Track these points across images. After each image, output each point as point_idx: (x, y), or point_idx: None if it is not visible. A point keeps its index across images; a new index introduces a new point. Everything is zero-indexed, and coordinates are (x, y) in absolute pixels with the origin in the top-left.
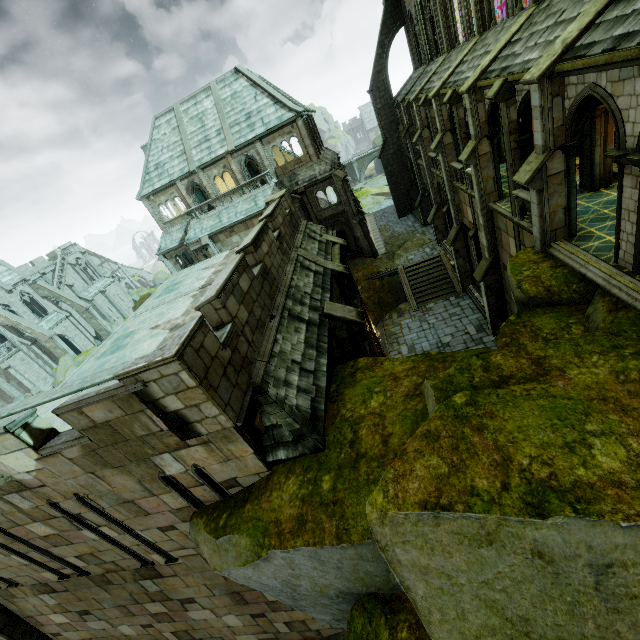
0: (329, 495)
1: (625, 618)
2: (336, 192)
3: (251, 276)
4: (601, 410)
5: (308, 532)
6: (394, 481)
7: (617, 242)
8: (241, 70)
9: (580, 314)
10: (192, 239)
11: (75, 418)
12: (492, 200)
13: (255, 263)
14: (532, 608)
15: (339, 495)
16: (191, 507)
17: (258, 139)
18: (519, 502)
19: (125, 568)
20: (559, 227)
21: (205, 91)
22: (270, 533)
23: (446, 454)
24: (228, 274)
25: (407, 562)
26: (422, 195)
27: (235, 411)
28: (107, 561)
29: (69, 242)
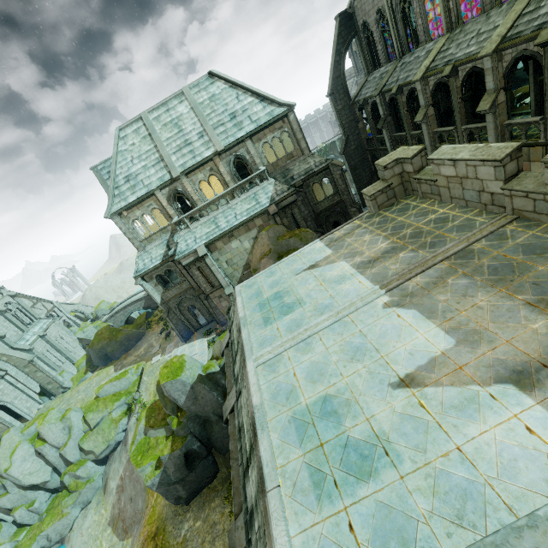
0: None
1: None
2: (332, 182)
3: None
4: None
5: None
6: None
7: None
8: (217, 73)
9: None
10: (184, 251)
11: None
12: None
13: None
14: None
15: None
16: None
17: (248, 137)
18: None
19: None
20: None
21: (177, 97)
22: None
23: None
24: None
25: None
26: None
27: None
28: None
29: None
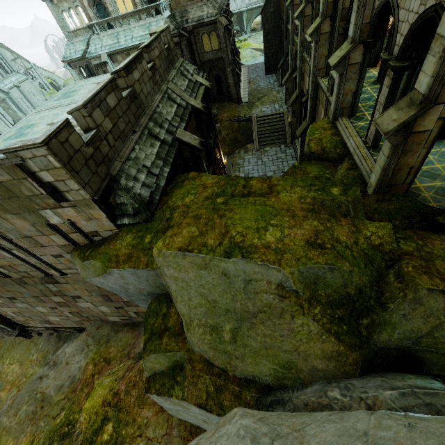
0: (147, 245)
1: (251, 301)
2: (218, 38)
3: (119, 96)
4: (283, 215)
5: (132, 262)
6: (170, 237)
7: (370, 125)
8: None
9: (334, 168)
10: (93, 54)
11: None
12: (321, 75)
13: (126, 86)
14: (218, 296)
15: (152, 245)
16: (71, 245)
17: None
18: (223, 251)
19: (34, 276)
20: (346, 107)
21: None
22: (112, 261)
23: (200, 227)
24: (96, 90)
25: (169, 275)
26: (285, 58)
27: (93, 189)
28: (22, 271)
29: None
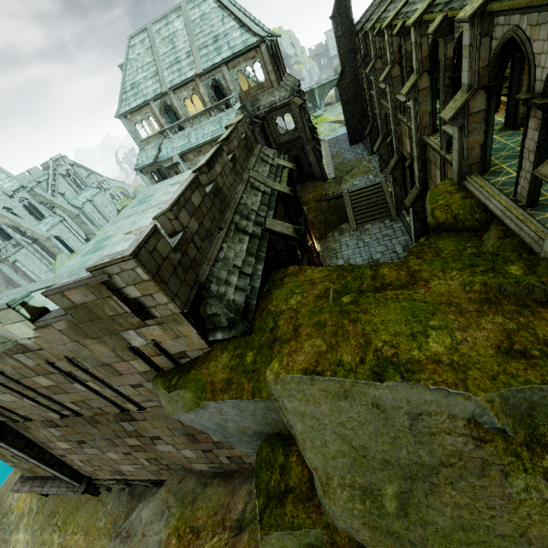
0: (250, 366)
1: (425, 447)
2: (293, 118)
3: (203, 193)
4: (445, 311)
5: (233, 390)
6: (288, 355)
7: (517, 178)
8: None
9: (477, 239)
10: (165, 157)
11: (59, 299)
12: (426, 133)
13: (209, 182)
14: (369, 440)
15: (257, 366)
16: (153, 371)
17: (224, 63)
18: (368, 371)
19: (108, 413)
20: (475, 162)
21: (176, 11)
22: (206, 390)
23: (327, 338)
24: (181, 191)
25: (291, 409)
26: (372, 125)
27: (182, 301)
28: (95, 407)
29: (59, 154)
